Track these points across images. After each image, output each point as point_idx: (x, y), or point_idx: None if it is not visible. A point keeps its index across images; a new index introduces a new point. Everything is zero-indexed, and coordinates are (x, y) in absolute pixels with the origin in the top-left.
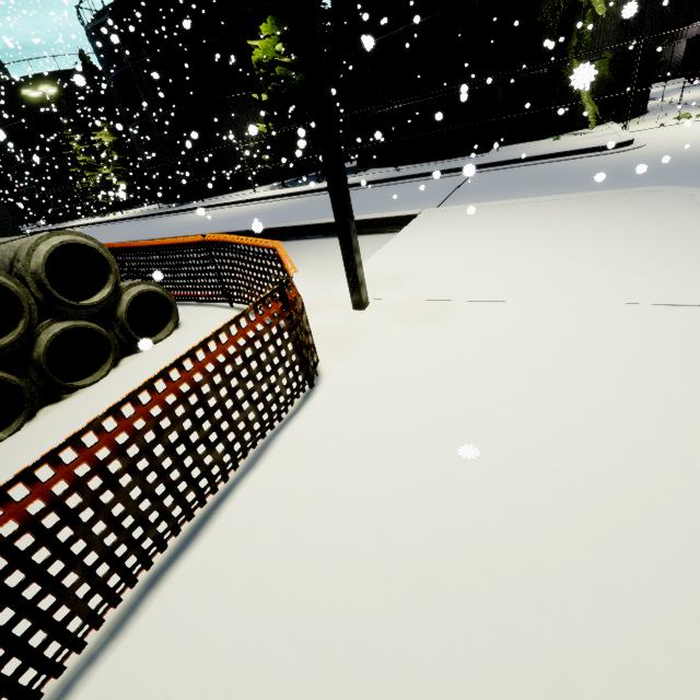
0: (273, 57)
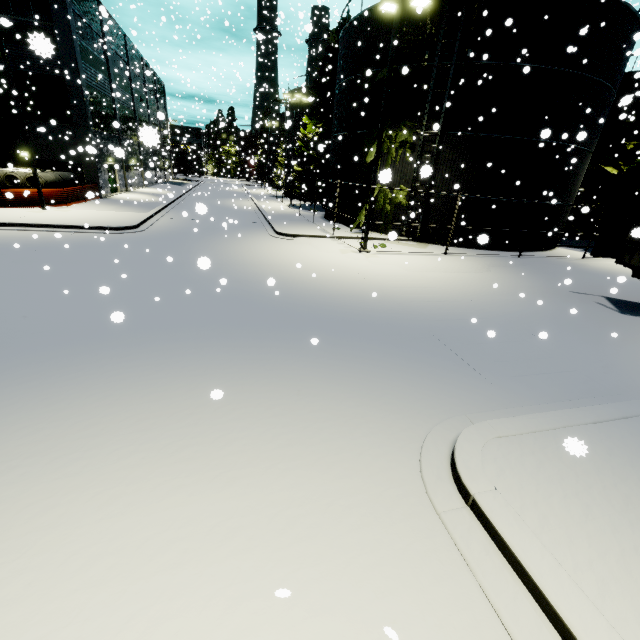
0: (310, 135)
